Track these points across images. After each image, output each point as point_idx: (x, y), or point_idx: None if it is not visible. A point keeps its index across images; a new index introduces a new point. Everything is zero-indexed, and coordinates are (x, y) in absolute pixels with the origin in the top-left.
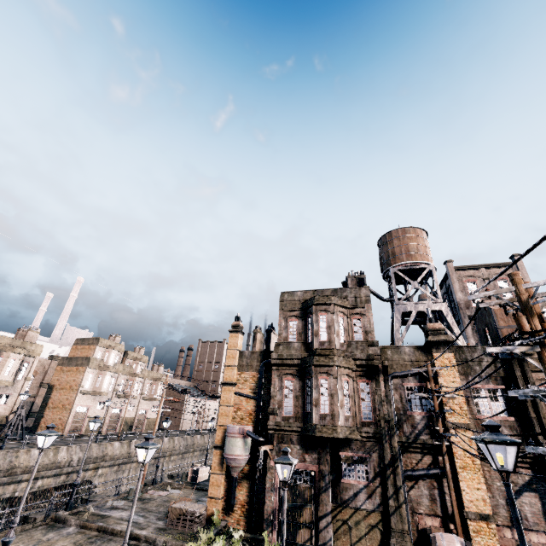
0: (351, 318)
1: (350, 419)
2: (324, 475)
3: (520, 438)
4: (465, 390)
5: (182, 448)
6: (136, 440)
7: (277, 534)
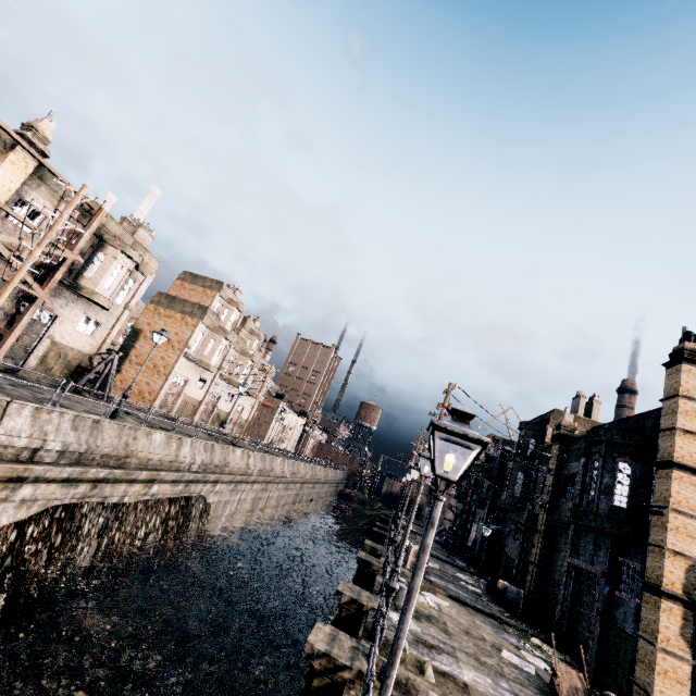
0: None
1: None
2: None
3: None
4: None
5: (288, 475)
6: (255, 452)
7: None
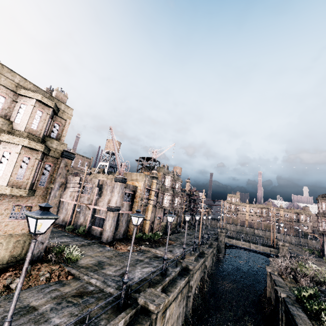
0: None
1: (325, 229)
2: (323, 241)
3: None
4: None
5: None
6: None
7: (322, 253)
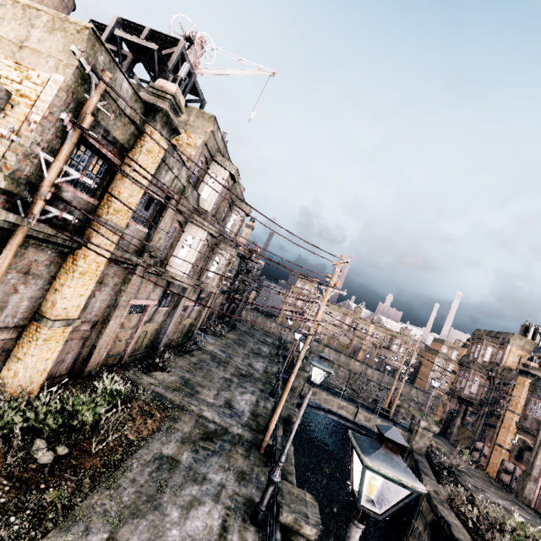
0: (498, 350)
1: (473, 394)
2: (458, 412)
3: (539, 428)
4: (527, 399)
5: None
6: None
7: (442, 426)
